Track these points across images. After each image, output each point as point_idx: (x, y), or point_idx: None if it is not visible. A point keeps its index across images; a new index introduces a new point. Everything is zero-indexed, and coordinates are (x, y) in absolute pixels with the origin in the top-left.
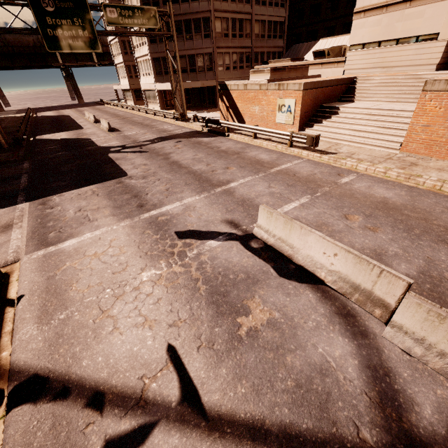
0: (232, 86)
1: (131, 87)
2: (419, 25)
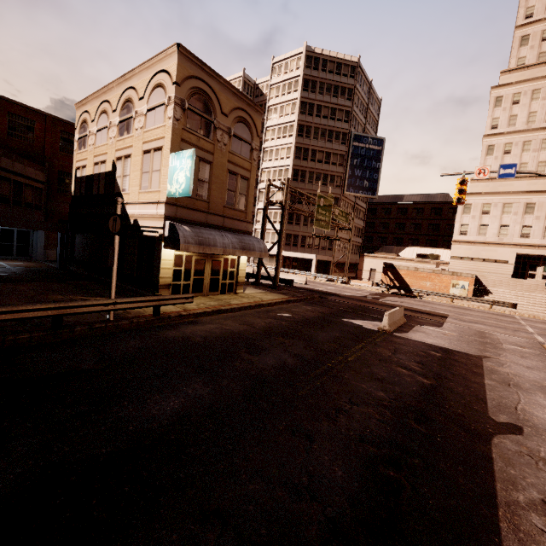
0: (401, 267)
1: None
2: (495, 255)
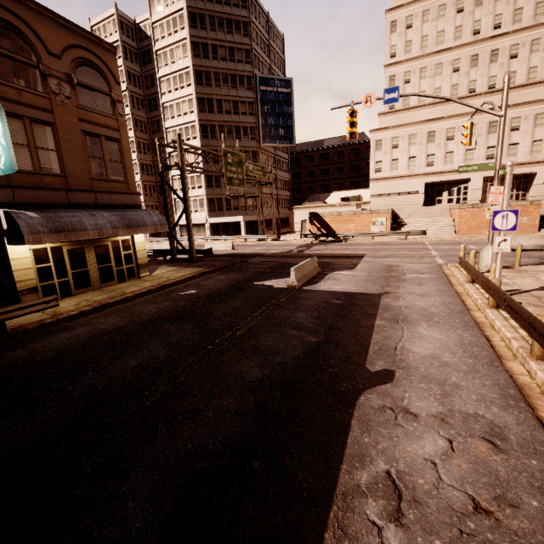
0: (325, 214)
1: None
2: (408, 187)
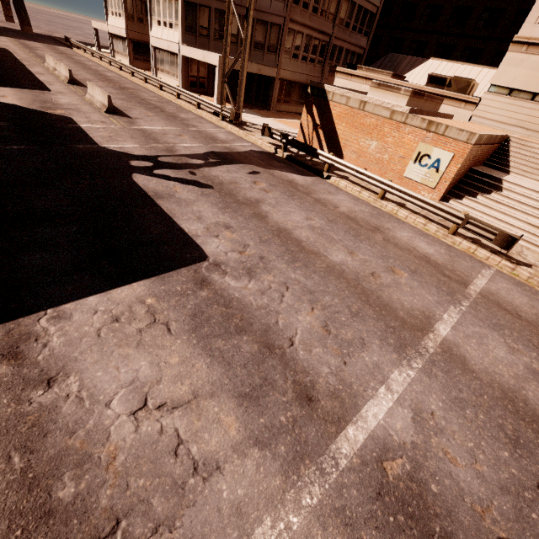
0: (337, 96)
1: (128, 35)
2: None
